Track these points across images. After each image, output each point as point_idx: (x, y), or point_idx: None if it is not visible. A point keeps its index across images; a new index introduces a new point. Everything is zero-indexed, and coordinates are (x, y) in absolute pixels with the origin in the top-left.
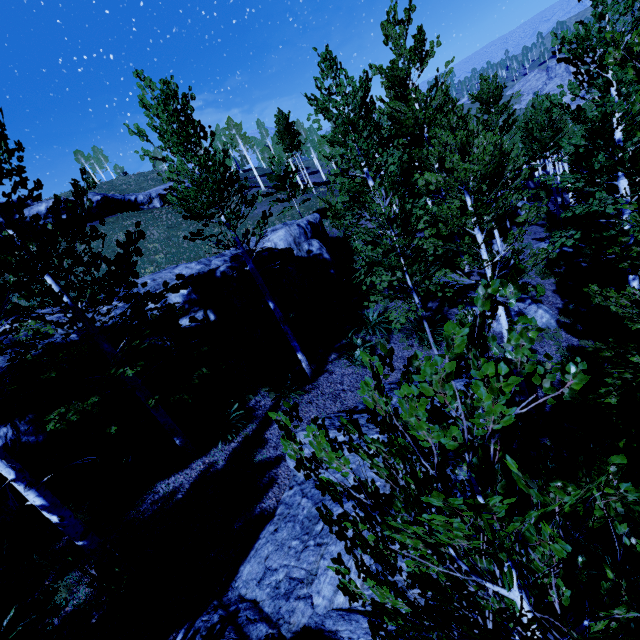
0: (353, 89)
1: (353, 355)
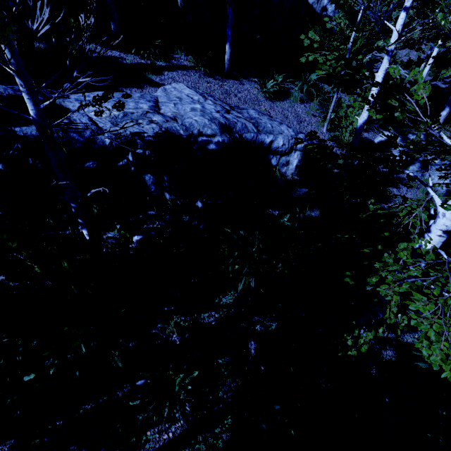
0: None
1: (265, 83)
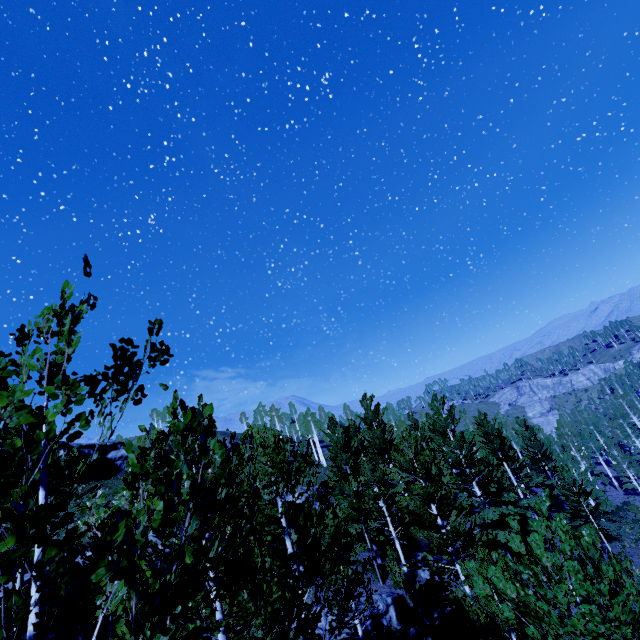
0: (342, 432)
1: None
